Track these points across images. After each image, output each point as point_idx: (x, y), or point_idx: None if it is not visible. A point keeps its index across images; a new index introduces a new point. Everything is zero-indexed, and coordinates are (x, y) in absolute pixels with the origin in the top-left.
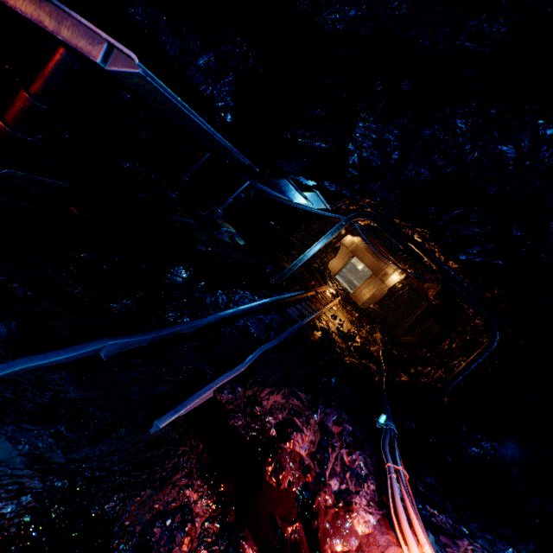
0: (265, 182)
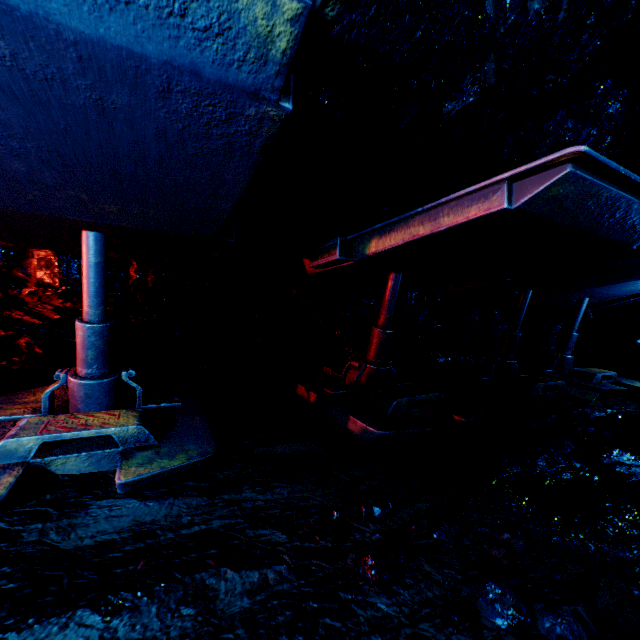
0: None
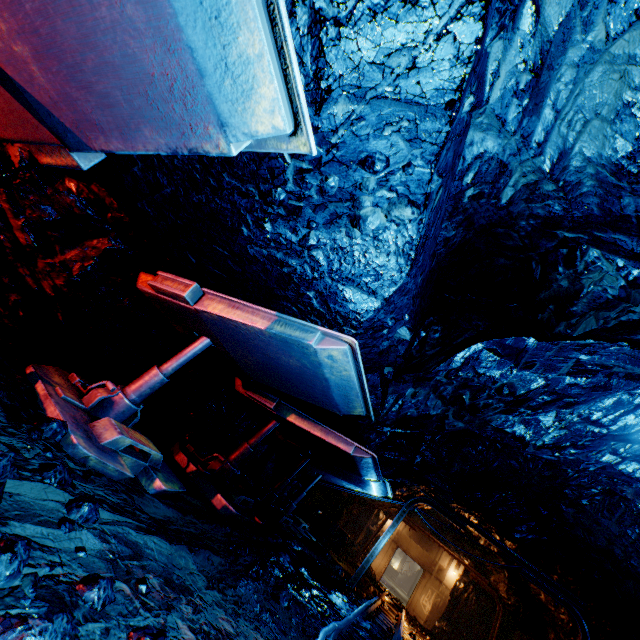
0: (359, 482)
